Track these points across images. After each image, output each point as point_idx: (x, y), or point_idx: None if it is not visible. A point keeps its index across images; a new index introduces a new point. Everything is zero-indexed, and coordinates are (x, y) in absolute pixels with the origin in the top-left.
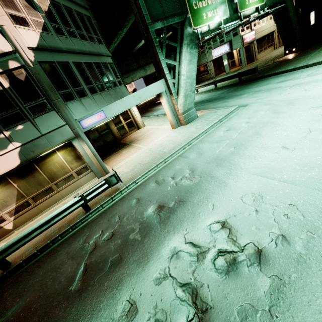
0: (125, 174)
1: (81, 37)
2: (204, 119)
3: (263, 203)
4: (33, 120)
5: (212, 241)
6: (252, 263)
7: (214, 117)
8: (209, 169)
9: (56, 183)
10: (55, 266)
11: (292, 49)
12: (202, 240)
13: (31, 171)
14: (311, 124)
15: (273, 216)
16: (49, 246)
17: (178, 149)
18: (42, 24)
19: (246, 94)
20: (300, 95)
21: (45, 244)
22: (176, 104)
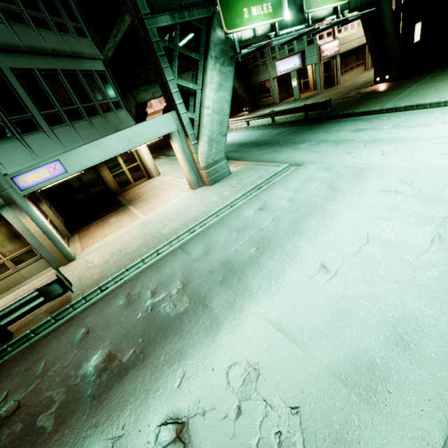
0: (92, 268)
1: (37, 24)
2: (237, 180)
3: (255, 391)
4: None
5: None
6: None
7: (251, 179)
8: (208, 287)
9: None
10: None
11: (384, 76)
12: None
13: None
14: (373, 224)
15: (259, 432)
16: None
17: (183, 232)
18: None
19: (306, 143)
20: (373, 163)
21: None
22: (195, 153)
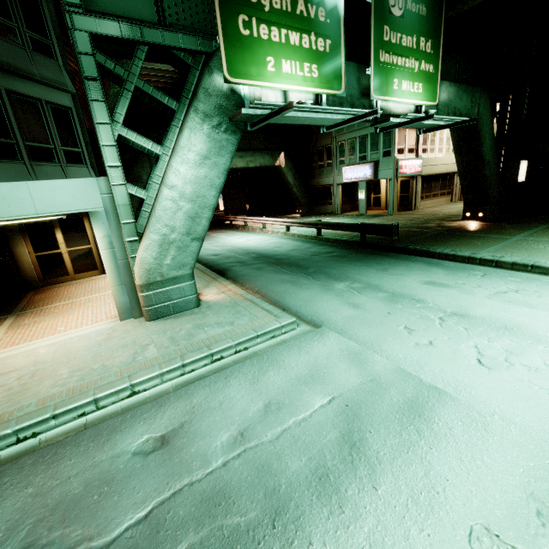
0: None
1: None
2: (194, 324)
3: None
4: None
5: None
6: None
7: (214, 332)
8: None
9: None
10: None
11: (477, 213)
12: None
13: None
14: None
15: None
16: None
17: None
18: None
19: (346, 282)
20: (457, 379)
21: None
22: (130, 257)
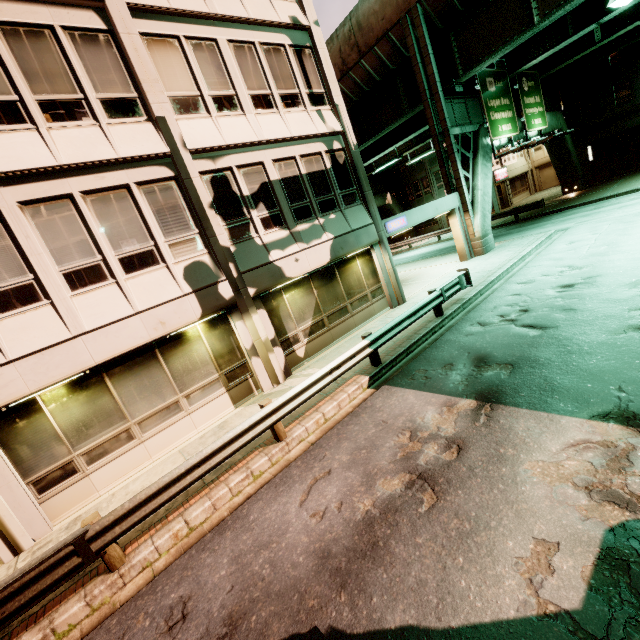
0: None
1: None
2: (512, 245)
3: None
4: (343, 211)
5: None
6: None
7: (529, 241)
8: (594, 260)
9: (351, 303)
10: (468, 342)
11: (572, 187)
12: None
13: (332, 277)
14: None
15: None
16: (414, 347)
17: (512, 264)
18: None
19: (549, 224)
20: None
21: (411, 342)
22: (473, 225)
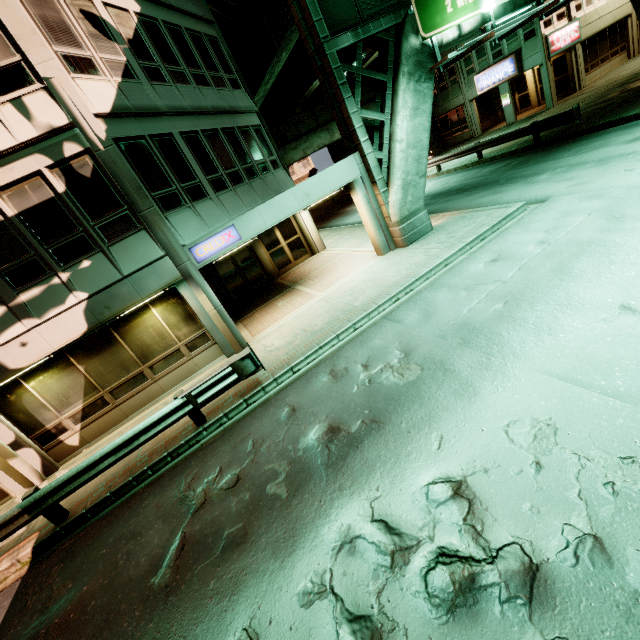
0: (275, 351)
1: (197, 82)
2: (446, 234)
3: (556, 446)
4: (108, 250)
5: (428, 525)
6: (513, 597)
7: (468, 229)
8: (443, 351)
9: (150, 366)
10: (134, 530)
11: None
12: (406, 520)
13: (108, 343)
14: None
15: (577, 484)
16: (132, 486)
17: (384, 301)
18: (122, 65)
19: (547, 173)
20: None
21: (123, 482)
22: (385, 204)
